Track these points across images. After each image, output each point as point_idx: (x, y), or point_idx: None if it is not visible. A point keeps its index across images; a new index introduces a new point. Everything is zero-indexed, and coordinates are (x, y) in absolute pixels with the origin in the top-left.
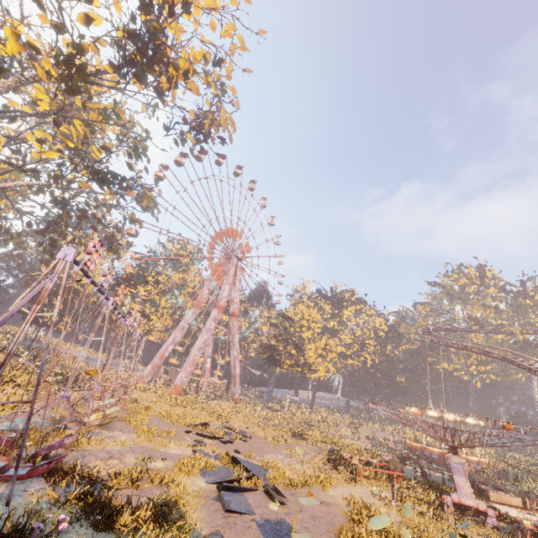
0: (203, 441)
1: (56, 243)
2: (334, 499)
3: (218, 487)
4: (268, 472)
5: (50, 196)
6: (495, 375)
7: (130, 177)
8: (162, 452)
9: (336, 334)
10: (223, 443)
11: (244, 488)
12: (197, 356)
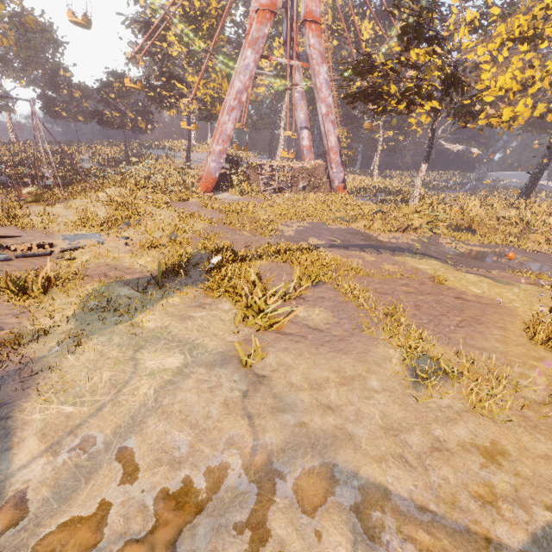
0: None
1: None
2: None
3: None
4: None
5: None
6: None
7: None
8: None
9: None
10: None
11: None
12: (226, 124)
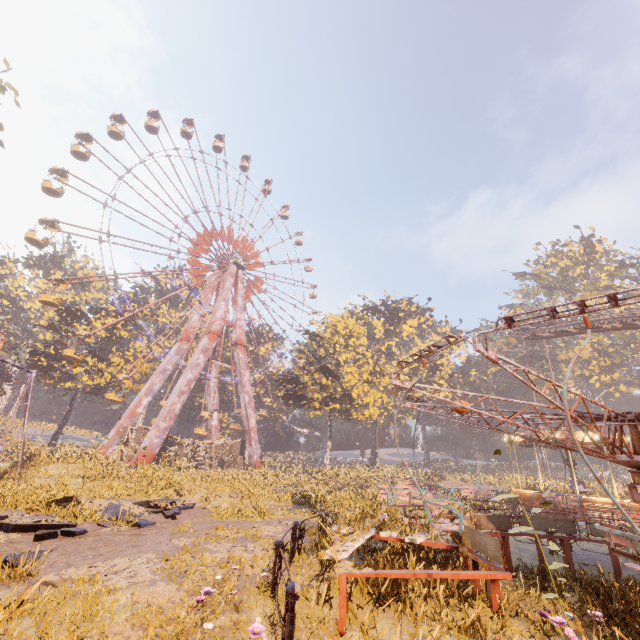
0: None
1: None
2: None
3: None
4: None
5: None
6: (627, 384)
7: None
8: None
9: (393, 356)
10: (32, 539)
11: None
12: (176, 404)
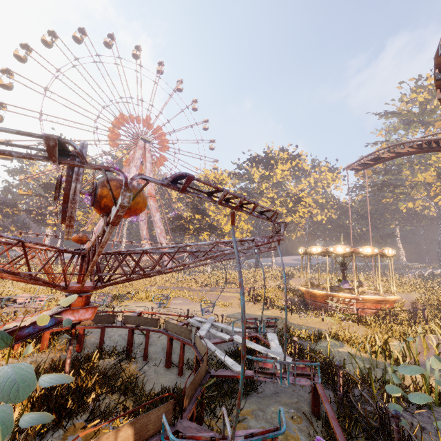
0: None
1: None
2: None
3: None
4: None
5: None
6: None
7: None
8: None
9: (264, 194)
10: None
11: None
12: None
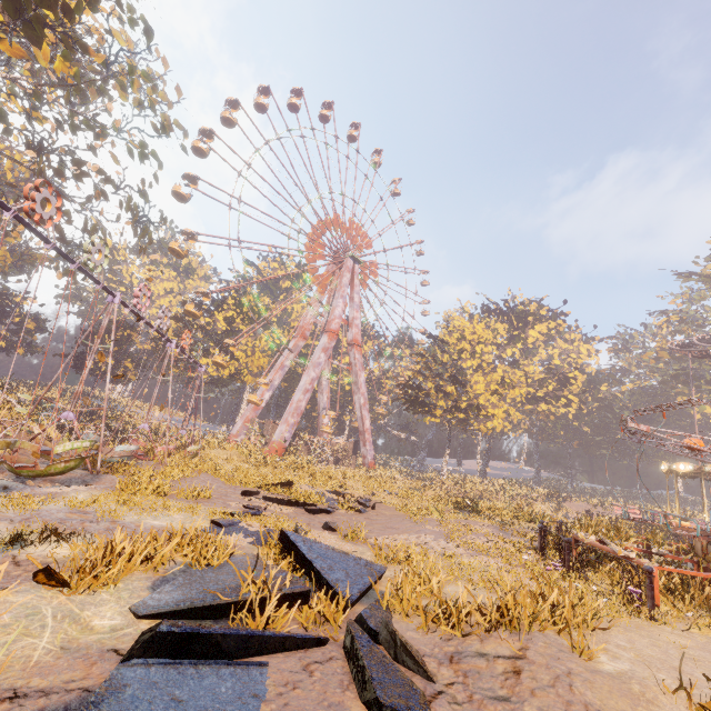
0: (261, 508)
1: (58, 229)
2: (639, 698)
3: (140, 636)
4: (388, 572)
5: (1, 121)
6: None
7: (77, 3)
8: (120, 522)
9: (518, 365)
10: (308, 513)
11: (260, 640)
12: (301, 401)
